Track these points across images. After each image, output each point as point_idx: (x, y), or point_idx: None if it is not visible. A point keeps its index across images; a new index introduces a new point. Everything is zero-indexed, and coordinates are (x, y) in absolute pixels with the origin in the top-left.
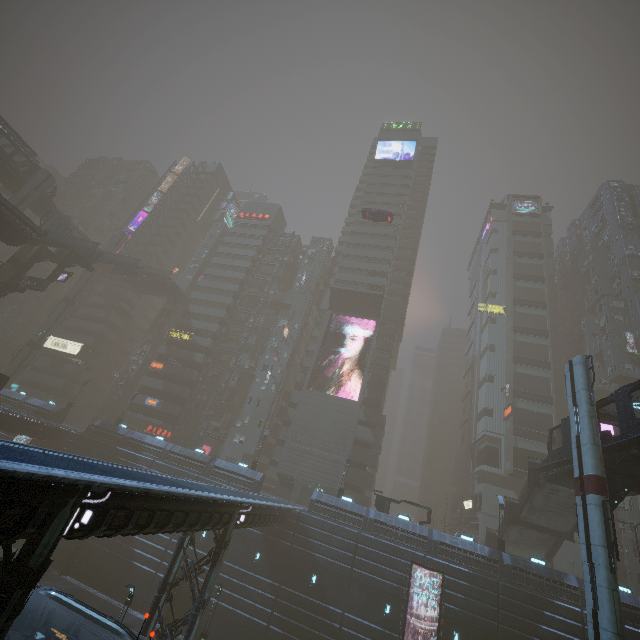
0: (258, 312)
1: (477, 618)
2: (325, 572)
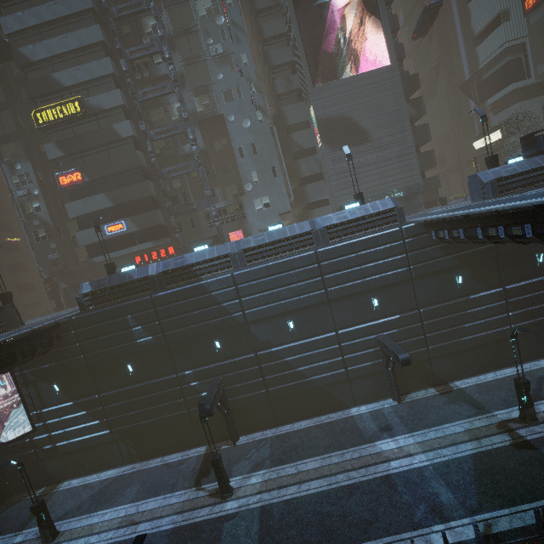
0: (153, 0)
1: None
2: None
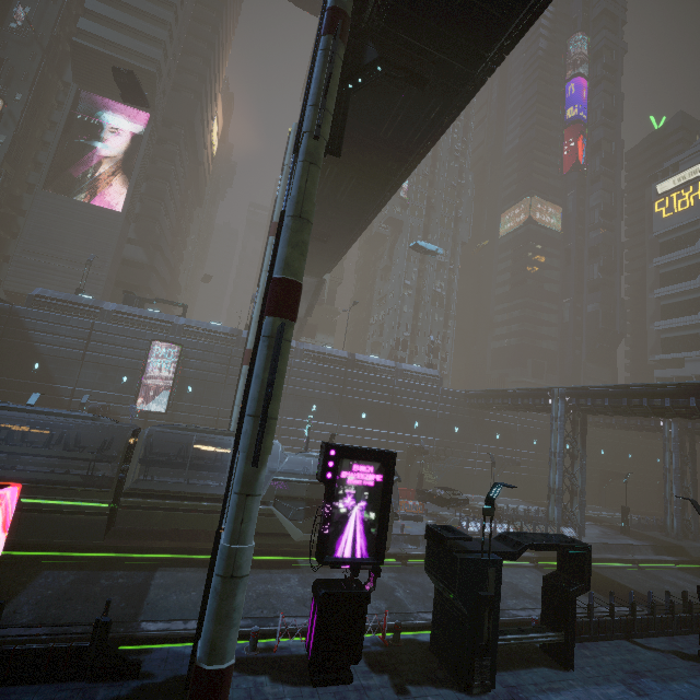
0: None
1: (210, 374)
2: (51, 359)
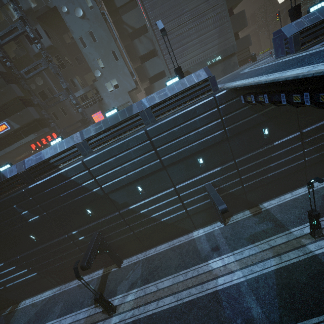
0: None
1: None
2: None
